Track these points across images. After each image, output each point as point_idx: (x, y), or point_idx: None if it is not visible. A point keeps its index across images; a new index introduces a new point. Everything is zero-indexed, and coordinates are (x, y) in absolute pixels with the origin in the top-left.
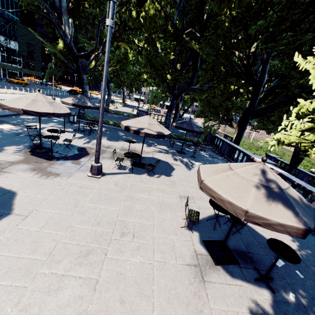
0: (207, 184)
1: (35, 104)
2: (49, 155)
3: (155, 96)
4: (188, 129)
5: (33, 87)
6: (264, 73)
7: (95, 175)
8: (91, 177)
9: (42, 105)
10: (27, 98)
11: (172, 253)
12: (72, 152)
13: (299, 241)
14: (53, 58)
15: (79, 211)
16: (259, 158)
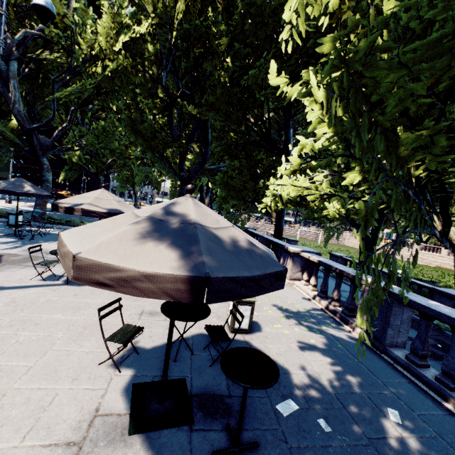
0: (63, 235)
1: None
2: None
3: (148, 177)
4: None
5: None
6: (288, 139)
7: None
8: None
9: None
10: None
11: (28, 421)
12: None
13: (344, 364)
14: None
15: None
16: (296, 247)
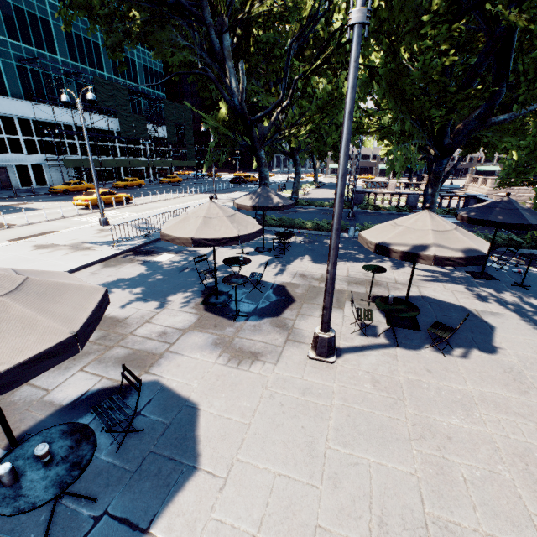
0: None
1: (208, 225)
2: (232, 309)
3: (406, 160)
4: (510, 222)
5: (187, 185)
6: None
7: (323, 358)
8: (317, 362)
9: (218, 225)
10: (196, 216)
11: None
12: (264, 298)
13: None
14: (211, 136)
15: (323, 473)
16: None
